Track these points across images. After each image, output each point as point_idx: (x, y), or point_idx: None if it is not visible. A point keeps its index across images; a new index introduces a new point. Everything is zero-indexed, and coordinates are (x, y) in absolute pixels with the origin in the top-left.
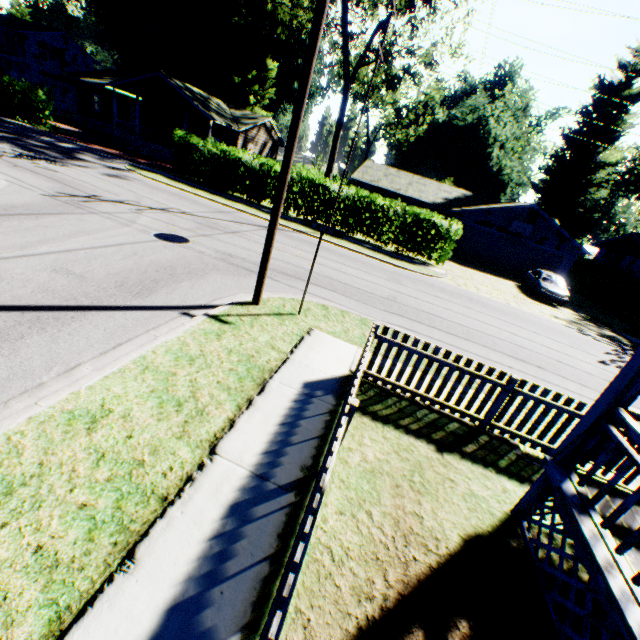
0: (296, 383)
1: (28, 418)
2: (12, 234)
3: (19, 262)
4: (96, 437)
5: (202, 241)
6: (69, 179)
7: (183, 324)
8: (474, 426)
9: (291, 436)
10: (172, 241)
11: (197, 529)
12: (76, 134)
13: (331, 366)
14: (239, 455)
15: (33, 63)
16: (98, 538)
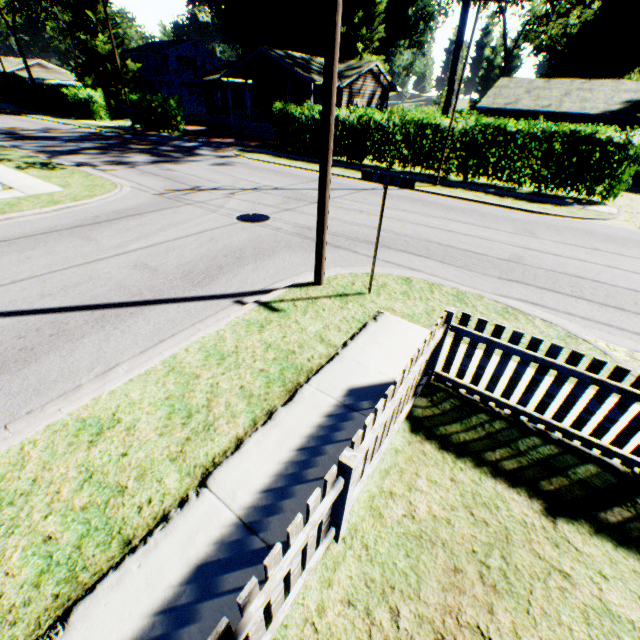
0: (337, 389)
1: (46, 426)
2: (116, 236)
3: (110, 262)
4: (94, 452)
5: (283, 217)
6: (181, 176)
7: (228, 315)
8: (630, 474)
9: (307, 468)
10: (252, 221)
11: (147, 594)
12: (203, 133)
13: (393, 364)
14: (232, 491)
15: (175, 78)
16: (44, 584)
